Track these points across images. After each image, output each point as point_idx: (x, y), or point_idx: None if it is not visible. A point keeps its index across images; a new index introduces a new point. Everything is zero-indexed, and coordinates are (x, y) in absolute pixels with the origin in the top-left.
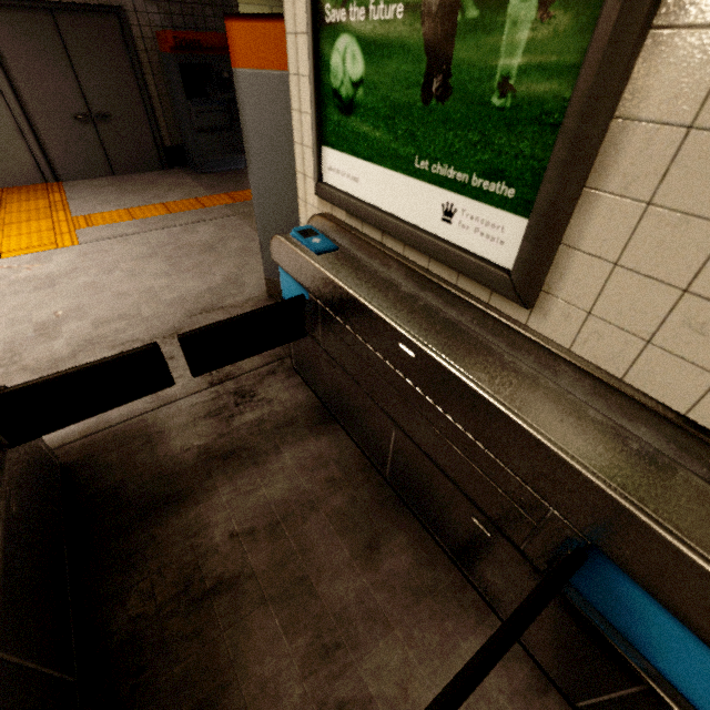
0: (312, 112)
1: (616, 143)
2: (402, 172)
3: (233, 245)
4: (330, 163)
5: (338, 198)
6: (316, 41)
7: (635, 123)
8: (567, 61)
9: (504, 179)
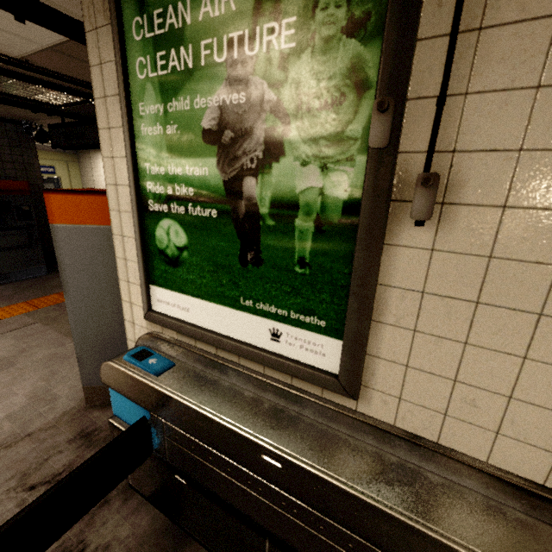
0: (140, 263)
1: (383, 297)
2: (230, 306)
3: (38, 355)
4: (159, 297)
5: (171, 323)
6: (141, 219)
7: (391, 288)
8: (341, 254)
9: (315, 314)
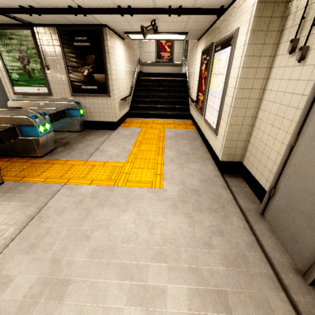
0: (10, 82)
1: (49, 80)
2: (30, 87)
3: None
4: (16, 89)
5: (20, 93)
6: (8, 74)
7: (49, 79)
8: (42, 75)
9: (42, 85)
